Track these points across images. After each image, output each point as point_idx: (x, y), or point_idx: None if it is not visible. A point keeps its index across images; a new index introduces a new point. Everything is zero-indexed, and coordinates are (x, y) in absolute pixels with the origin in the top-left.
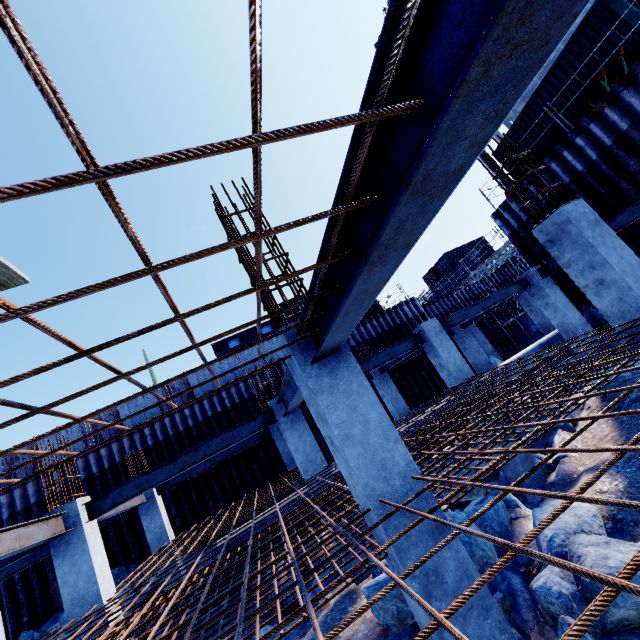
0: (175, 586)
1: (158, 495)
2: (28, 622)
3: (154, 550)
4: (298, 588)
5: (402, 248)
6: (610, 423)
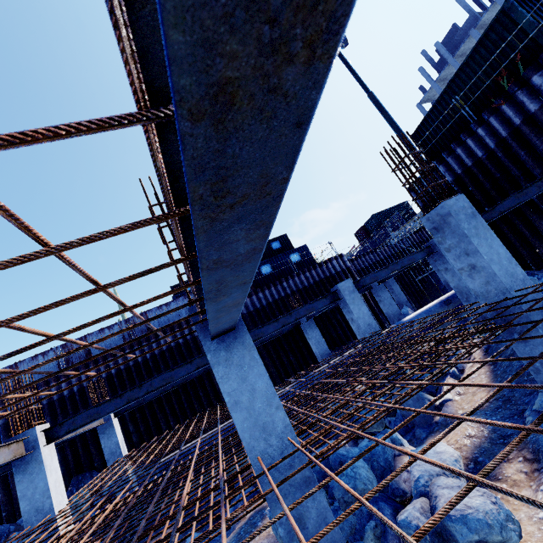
0: (104, 510)
1: (114, 418)
2: (6, 516)
3: (109, 463)
4: (195, 522)
5: (239, 285)
6: (488, 374)
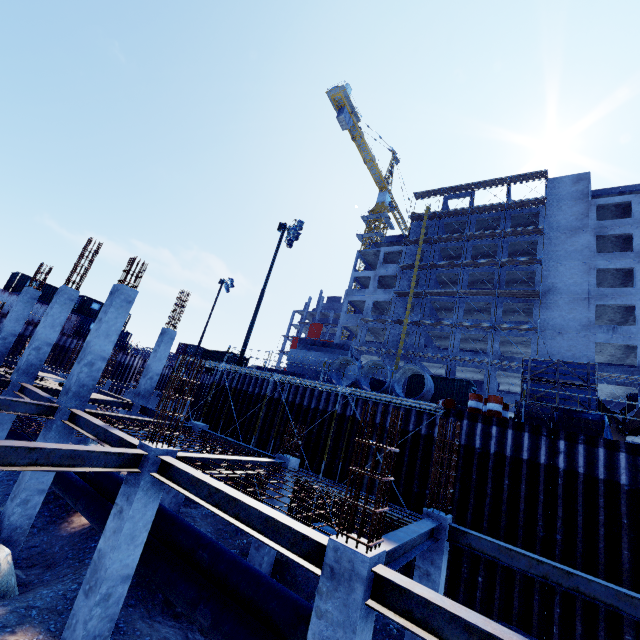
0: None
1: None
2: None
3: None
4: None
5: None
6: None
